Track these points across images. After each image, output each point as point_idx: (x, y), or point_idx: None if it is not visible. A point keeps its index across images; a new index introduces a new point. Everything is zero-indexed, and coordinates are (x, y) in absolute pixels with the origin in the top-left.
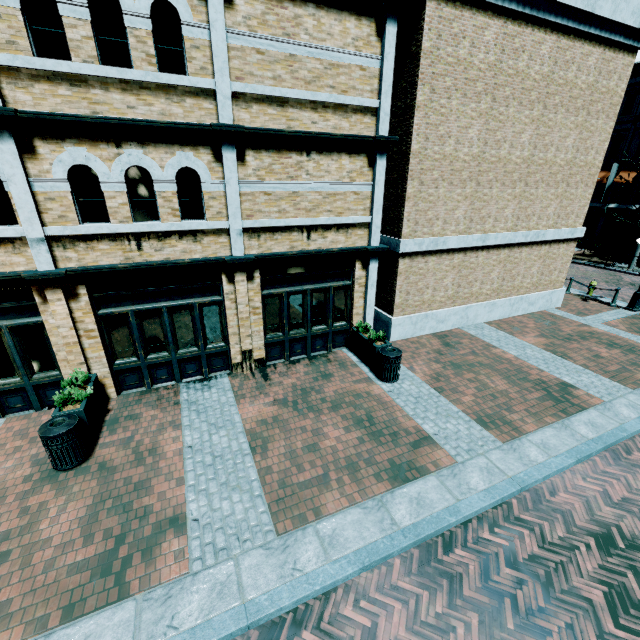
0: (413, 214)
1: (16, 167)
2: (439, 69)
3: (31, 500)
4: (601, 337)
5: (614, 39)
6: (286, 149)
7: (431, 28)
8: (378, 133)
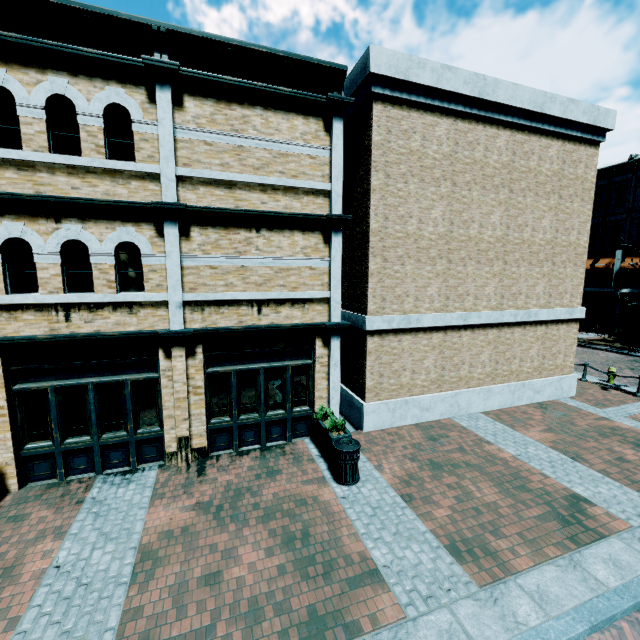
0: (379, 290)
1: None
2: (392, 158)
3: None
4: (626, 434)
5: (571, 134)
6: (234, 226)
7: (380, 125)
8: (331, 212)
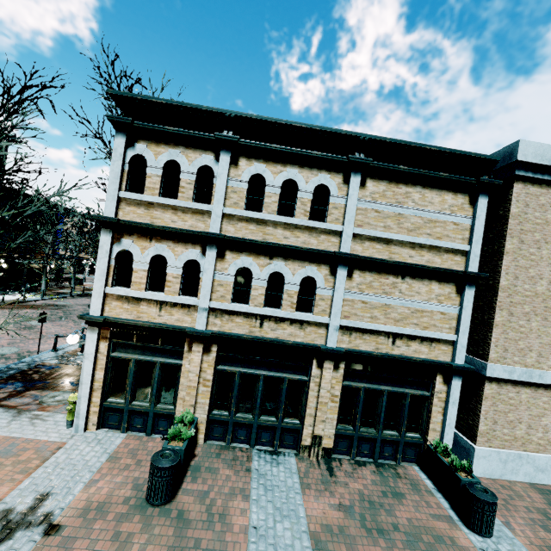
0: (501, 341)
1: (211, 264)
2: (527, 227)
3: (123, 525)
4: None
5: None
6: (385, 272)
7: (518, 200)
8: (467, 269)
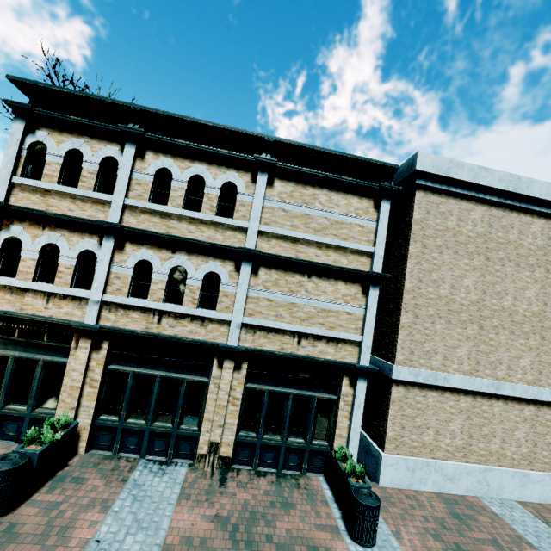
0: (408, 343)
1: (107, 255)
2: (429, 232)
3: None
4: None
5: None
6: (292, 271)
7: (420, 207)
8: (372, 270)
